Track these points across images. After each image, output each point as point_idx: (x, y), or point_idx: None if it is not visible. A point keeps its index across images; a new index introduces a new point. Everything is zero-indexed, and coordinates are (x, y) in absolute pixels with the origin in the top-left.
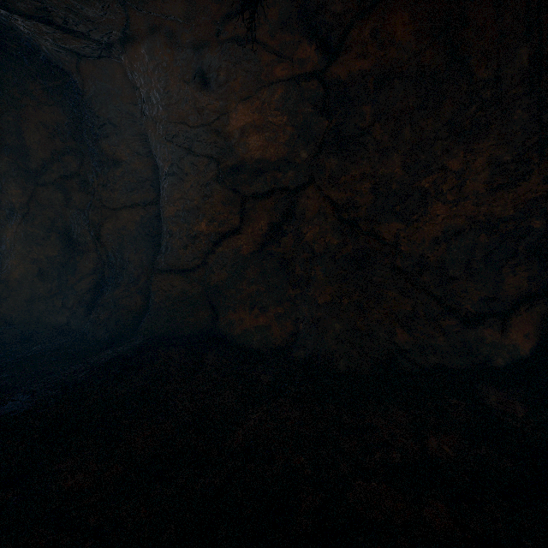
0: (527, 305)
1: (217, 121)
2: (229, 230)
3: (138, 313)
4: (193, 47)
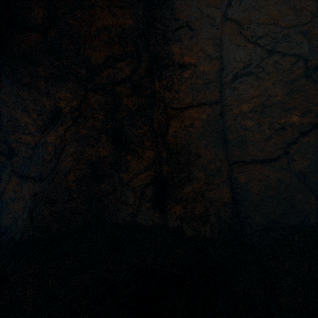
0: None
1: (310, 22)
2: None
3: (230, 205)
4: None
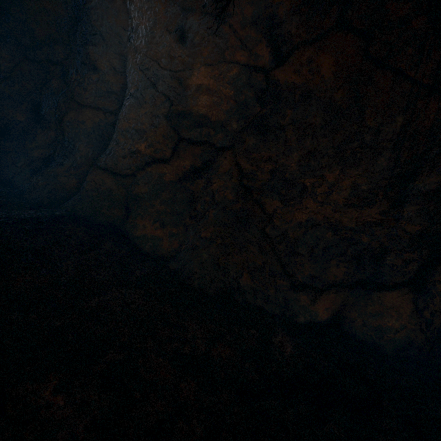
0: (336, 290)
1: (183, 72)
2: (161, 158)
3: (69, 192)
4: (182, 6)
